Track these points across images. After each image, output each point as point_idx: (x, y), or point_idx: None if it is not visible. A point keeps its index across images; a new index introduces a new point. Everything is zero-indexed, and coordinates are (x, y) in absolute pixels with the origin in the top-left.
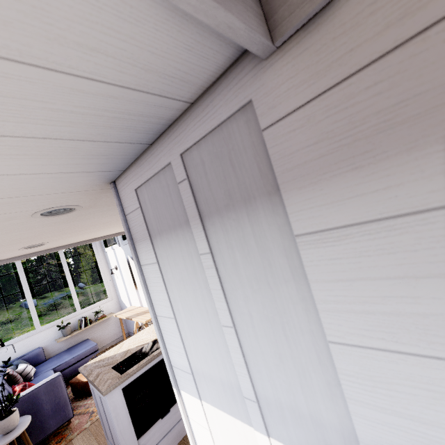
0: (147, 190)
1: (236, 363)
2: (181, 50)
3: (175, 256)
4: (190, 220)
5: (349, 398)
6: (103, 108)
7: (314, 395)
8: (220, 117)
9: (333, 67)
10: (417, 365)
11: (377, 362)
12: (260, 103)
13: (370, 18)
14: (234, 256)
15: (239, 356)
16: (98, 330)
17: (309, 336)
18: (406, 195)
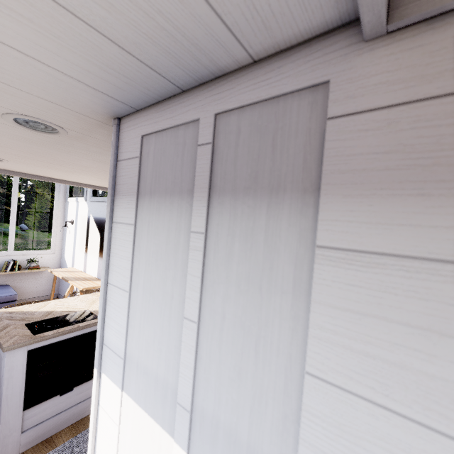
0: (157, 141)
1: (183, 363)
2: None
3: (159, 224)
4: (195, 189)
5: (303, 440)
6: (159, 6)
7: (263, 424)
8: (283, 87)
9: (444, 75)
10: (400, 427)
11: (354, 411)
12: (338, 88)
13: None
14: (232, 246)
15: (191, 356)
16: (24, 280)
17: (284, 360)
18: None
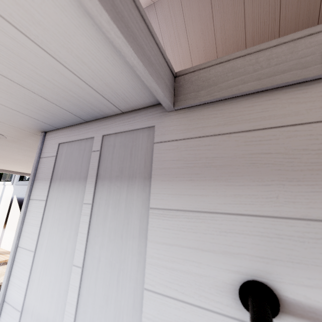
0: (68, 147)
1: (68, 302)
2: (129, 86)
3: (64, 199)
4: (88, 177)
5: None
6: (70, 88)
7: None
8: (136, 126)
9: (195, 130)
10: (190, 312)
11: (168, 308)
12: (158, 129)
13: (213, 118)
14: (107, 211)
15: (75, 295)
16: None
17: (134, 283)
18: (208, 201)
